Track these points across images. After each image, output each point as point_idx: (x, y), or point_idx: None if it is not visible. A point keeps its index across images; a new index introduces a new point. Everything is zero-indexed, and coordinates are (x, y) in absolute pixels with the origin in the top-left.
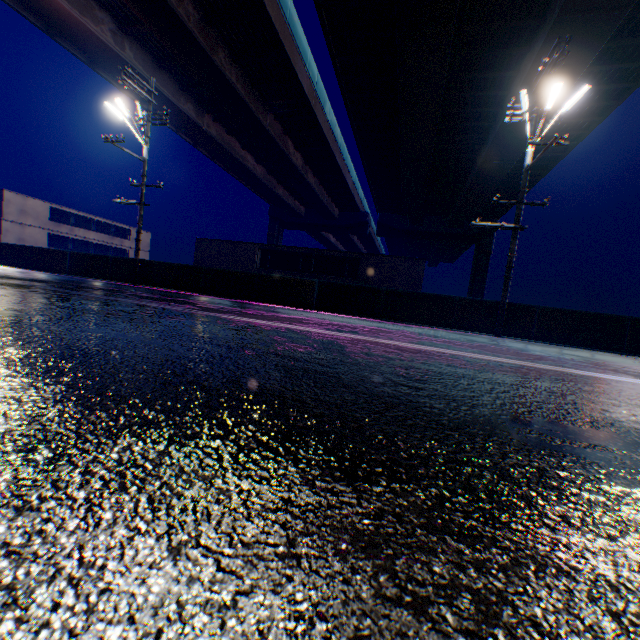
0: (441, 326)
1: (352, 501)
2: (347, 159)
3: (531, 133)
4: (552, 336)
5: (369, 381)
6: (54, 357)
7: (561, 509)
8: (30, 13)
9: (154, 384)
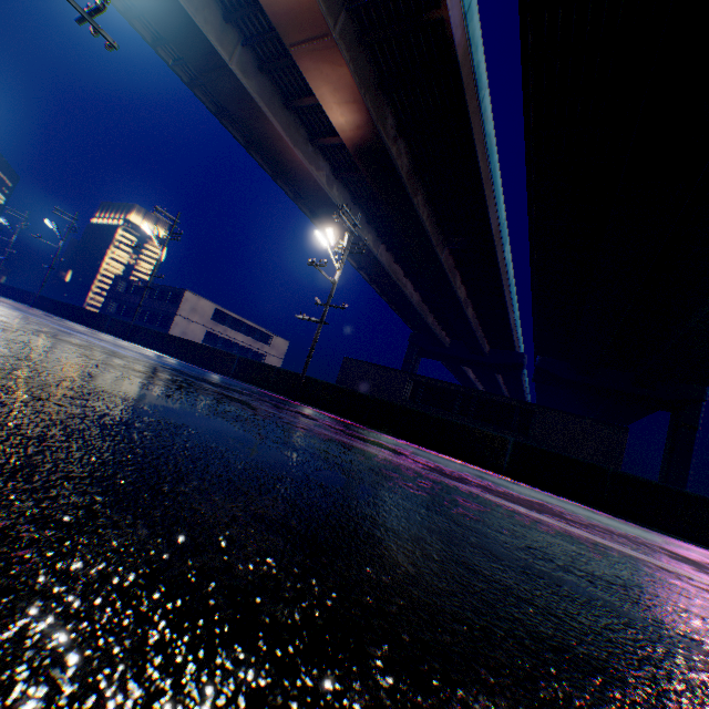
0: (708, 545)
1: None
2: (513, 296)
3: None
4: None
5: None
6: (687, 703)
7: None
8: (265, 162)
9: None
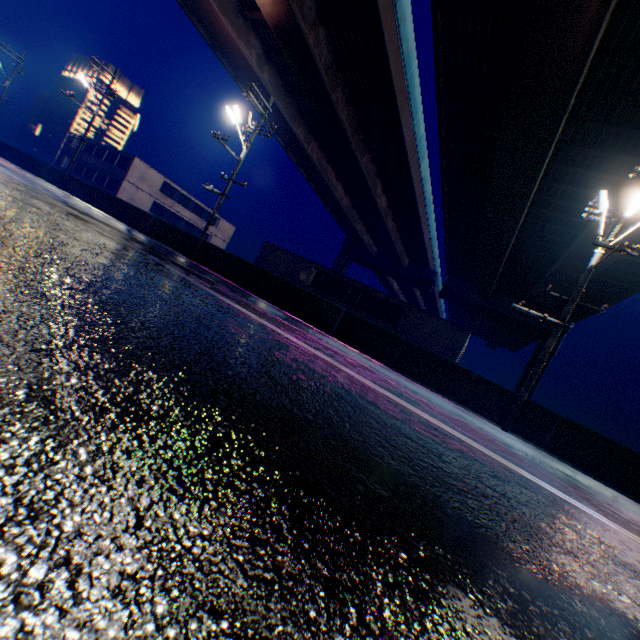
0: (448, 396)
1: (6, 351)
2: (430, 215)
3: (605, 235)
4: (567, 453)
5: (241, 361)
6: None
7: (182, 446)
8: (204, 29)
9: (34, 274)
